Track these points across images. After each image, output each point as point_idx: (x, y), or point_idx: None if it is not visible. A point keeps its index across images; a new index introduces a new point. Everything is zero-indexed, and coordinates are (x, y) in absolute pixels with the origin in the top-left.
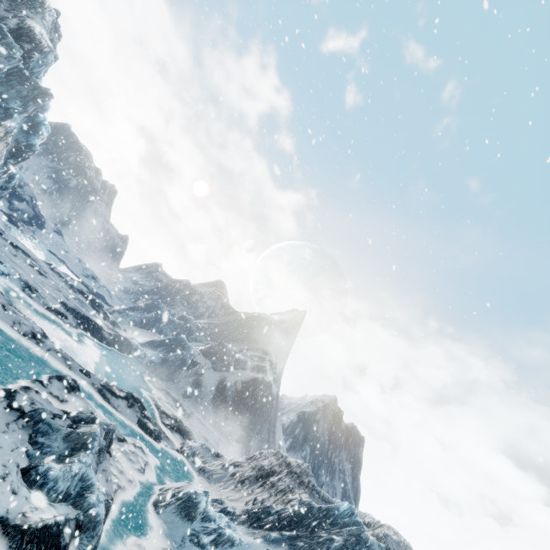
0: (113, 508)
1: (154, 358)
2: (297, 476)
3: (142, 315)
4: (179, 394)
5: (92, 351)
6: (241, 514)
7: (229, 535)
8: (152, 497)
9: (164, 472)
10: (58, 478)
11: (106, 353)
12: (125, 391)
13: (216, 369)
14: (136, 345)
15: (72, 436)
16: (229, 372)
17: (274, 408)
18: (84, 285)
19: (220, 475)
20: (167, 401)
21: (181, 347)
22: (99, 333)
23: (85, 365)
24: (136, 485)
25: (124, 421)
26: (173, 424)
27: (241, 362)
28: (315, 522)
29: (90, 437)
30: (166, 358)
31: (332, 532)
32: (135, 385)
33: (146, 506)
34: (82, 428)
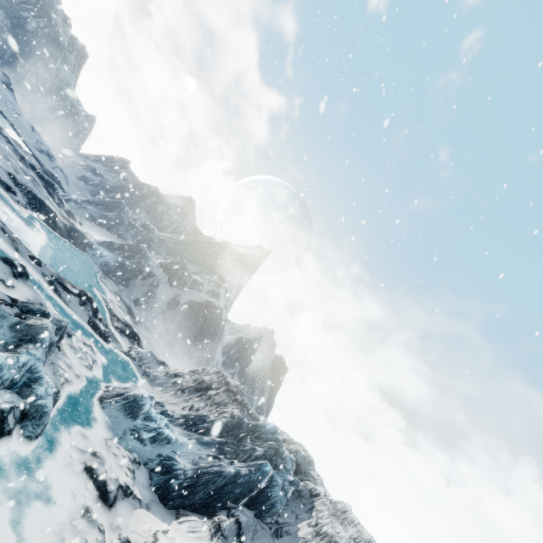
0: (60, 399)
1: (110, 260)
2: (233, 394)
3: (101, 212)
4: (131, 300)
5: (43, 237)
6: (180, 418)
7: (168, 435)
8: (98, 392)
9: (111, 371)
10: (3, 366)
11: (58, 243)
12: (79, 288)
13: (172, 285)
14: (92, 242)
15: (20, 326)
16: (185, 291)
17: (220, 331)
18: (37, 161)
19: (163, 381)
20: (118, 305)
21: (140, 256)
22: (52, 220)
23: (35, 252)
24: (83, 381)
25: (74, 317)
26: (123, 328)
27: (197, 283)
28: (243, 434)
29: (41, 331)
30: (122, 263)
31: (255, 443)
32: (87, 283)
33: (91, 400)
34: (31, 320)
